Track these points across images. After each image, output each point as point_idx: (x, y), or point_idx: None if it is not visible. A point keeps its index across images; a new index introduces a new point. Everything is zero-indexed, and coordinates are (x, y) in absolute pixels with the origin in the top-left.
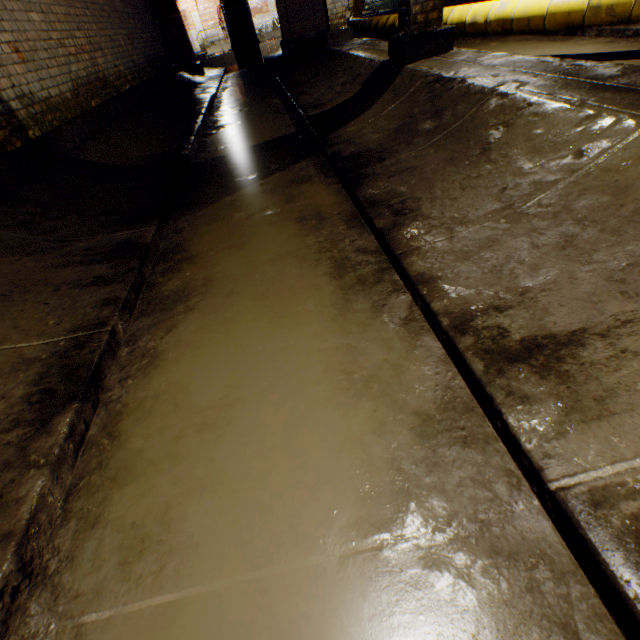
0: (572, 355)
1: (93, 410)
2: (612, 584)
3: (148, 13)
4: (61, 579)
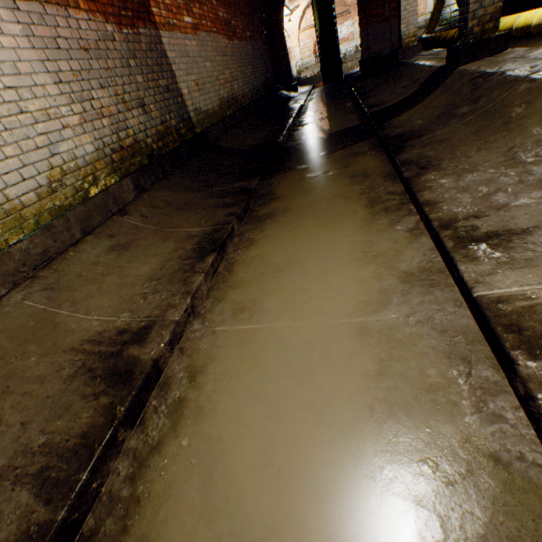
0: (520, 239)
1: (221, 260)
2: (494, 333)
3: (266, 53)
4: (206, 316)
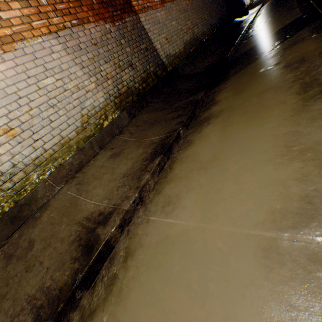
0: None
1: (167, 159)
2: None
3: None
4: (147, 205)
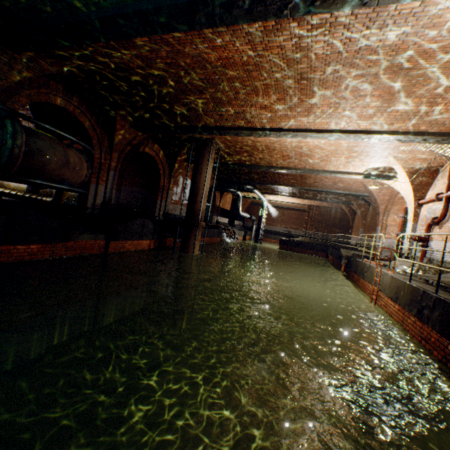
0: None
1: None
2: None
3: (144, 193)
4: None
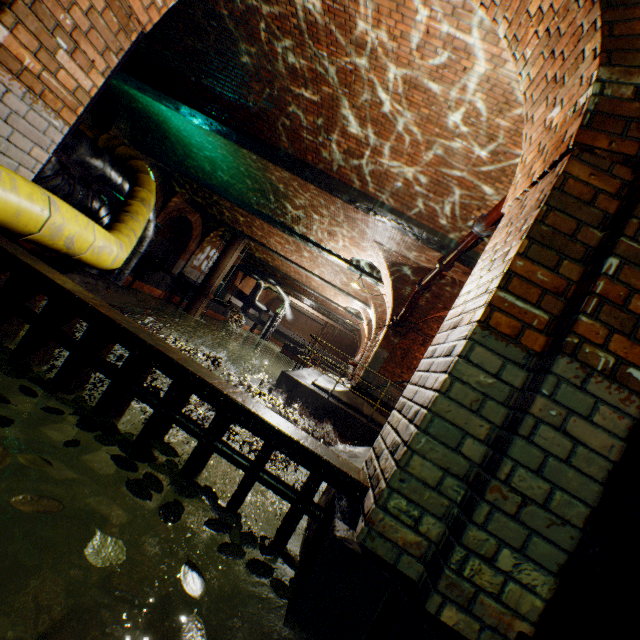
0: None
1: None
2: None
3: (168, 246)
4: None
